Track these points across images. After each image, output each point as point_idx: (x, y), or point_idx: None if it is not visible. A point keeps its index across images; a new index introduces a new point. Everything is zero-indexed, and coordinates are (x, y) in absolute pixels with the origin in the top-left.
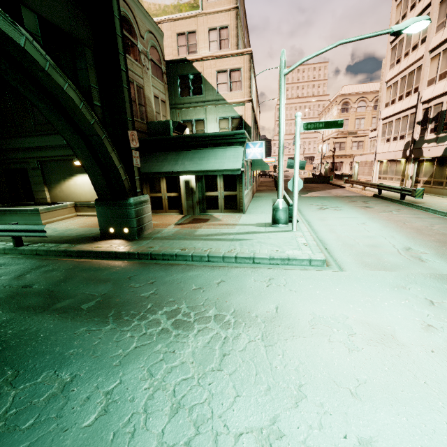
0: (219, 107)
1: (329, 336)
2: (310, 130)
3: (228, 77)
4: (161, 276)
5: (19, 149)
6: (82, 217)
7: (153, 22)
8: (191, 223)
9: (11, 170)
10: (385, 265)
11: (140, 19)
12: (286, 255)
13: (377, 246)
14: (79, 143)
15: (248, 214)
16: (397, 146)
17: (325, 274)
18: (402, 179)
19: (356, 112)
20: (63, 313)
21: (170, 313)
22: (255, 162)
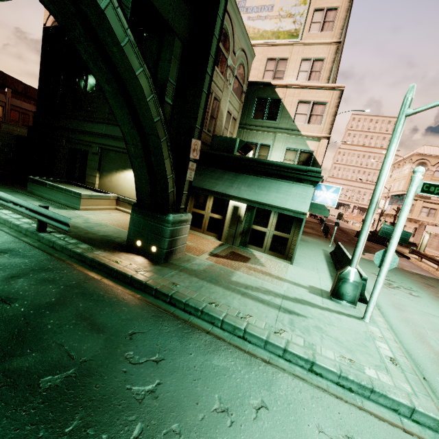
0: (290, 137)
1: None
2: (432, 194)
3: (309, 108)
4: (174, 349)
5: (88, 133)
6: (120, 212)
7: (248, 42)
8: (227, 258)
9: (75, 149)
10: None
11: (237, 36)
12: (369, 381)
13: None
14: (135, 139)
15: (296, 266)
16: None
17: None
18: None
19: (433, 176)
20: (8, 388)
21: None
22: (314, 204)
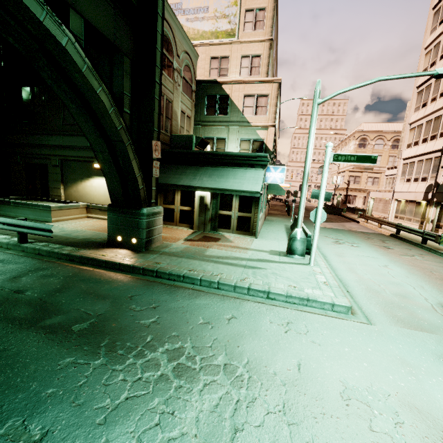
0: (242, 129)
1: (370, 422)
2: (340, 162)
3: (254, 101)
4: (166, 300)
5: (44, 146)
6: (92, 219)
7: (190, 44)
8: (201, 241)
9: (33, 164)
10: (421, 323)
11: (178, 40)
12: (306, 295)
13: (407, 296)
14: (102, 147)
15: (260, 239)
16: (417, 187)
17: (352, 326)
18: (422, 221)
19: (373, 149)
20: (50, 334)
21: (172, 352)
22: (272, 186)
